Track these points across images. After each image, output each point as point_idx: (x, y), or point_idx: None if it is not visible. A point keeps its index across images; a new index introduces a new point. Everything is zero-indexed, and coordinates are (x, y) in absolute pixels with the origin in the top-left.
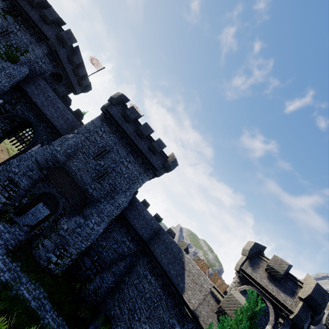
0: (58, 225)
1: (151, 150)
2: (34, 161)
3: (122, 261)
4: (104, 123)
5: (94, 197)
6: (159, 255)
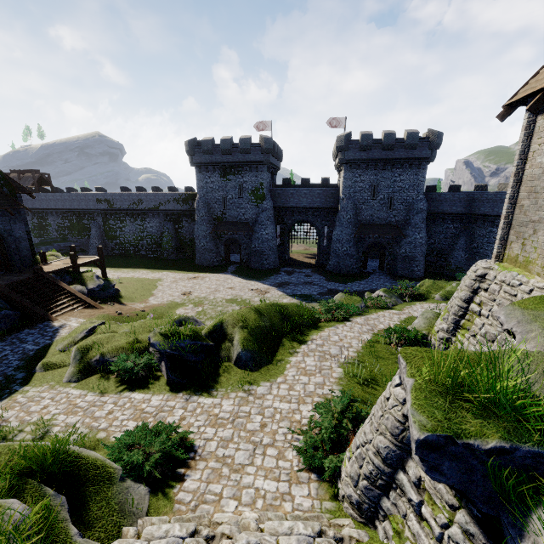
0: (396, 254)
1: (410, 149)
2: (346, 236)
3: (458, 239)
4: (353, 170)
5: (399, 221)
6: (490, 211)
